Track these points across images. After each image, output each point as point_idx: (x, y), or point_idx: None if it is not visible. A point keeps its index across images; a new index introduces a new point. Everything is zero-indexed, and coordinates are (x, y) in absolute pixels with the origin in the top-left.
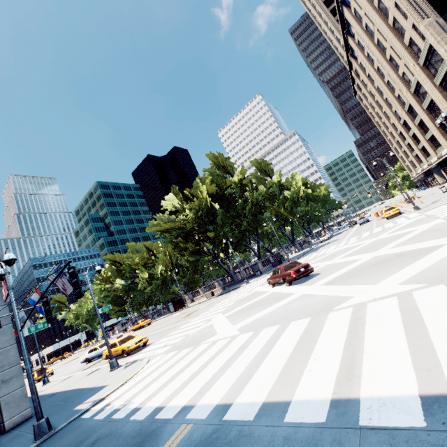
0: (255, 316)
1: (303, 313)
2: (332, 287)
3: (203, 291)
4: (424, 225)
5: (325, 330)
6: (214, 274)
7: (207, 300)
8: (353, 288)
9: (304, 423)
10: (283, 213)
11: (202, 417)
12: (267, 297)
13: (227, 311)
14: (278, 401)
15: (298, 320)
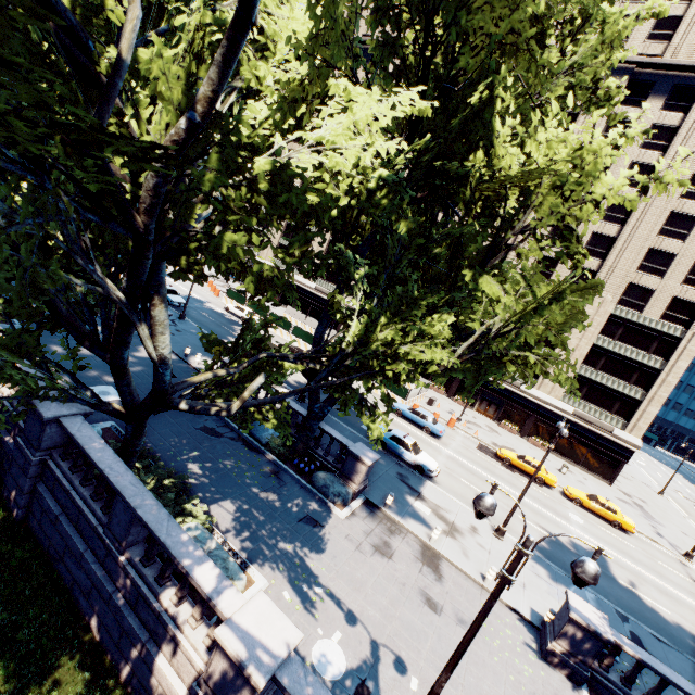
0: None
1: None
2: None
3: None
4: None
5: None
6: None
7: None
8: None
9: None
10: None
11: None
12: None
13: None
14: None
15: None
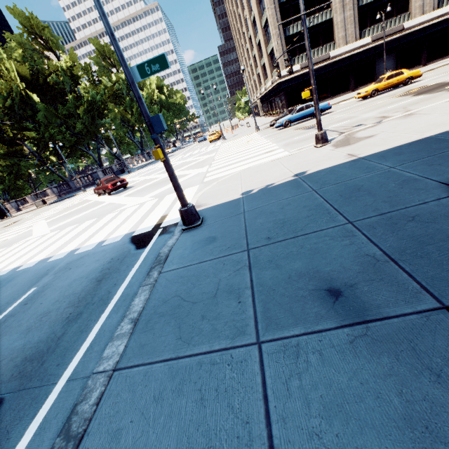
0: (69, 220)
1: (98, 215)
2: (127, 198)
3: (32, 199)
4: (206, 156)
5: (97, 224)
6: (44, 180)
7: (37, 209)
8: (133, 199)
9: (55, 260)
10: (130, 119)
11: (4, 274)
12: (88, 205)
13: (51, 218)
14: (50, 257)
15: (90, 220)
